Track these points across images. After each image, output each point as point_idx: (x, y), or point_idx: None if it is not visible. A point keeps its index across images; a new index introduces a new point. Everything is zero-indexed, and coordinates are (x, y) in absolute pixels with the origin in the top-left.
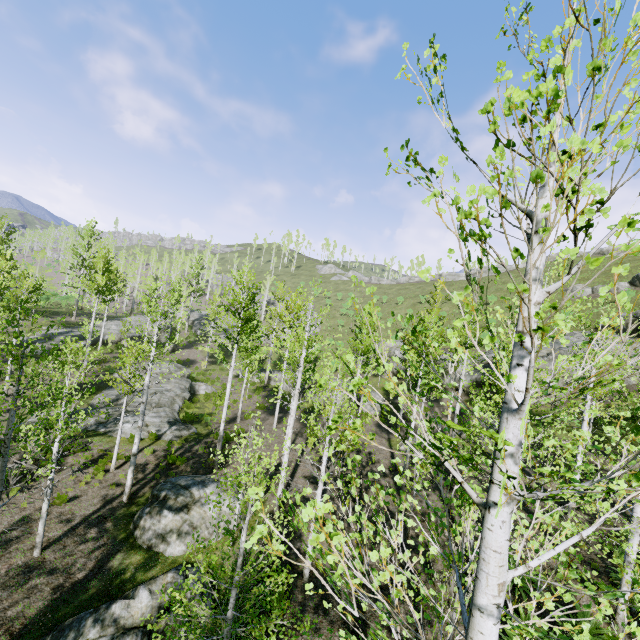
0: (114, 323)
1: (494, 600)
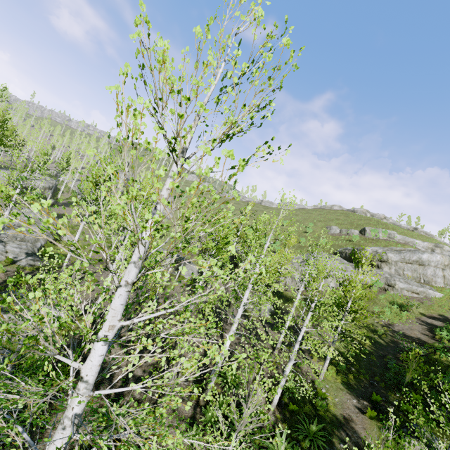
0: (5, 172)
1: (105, 333)
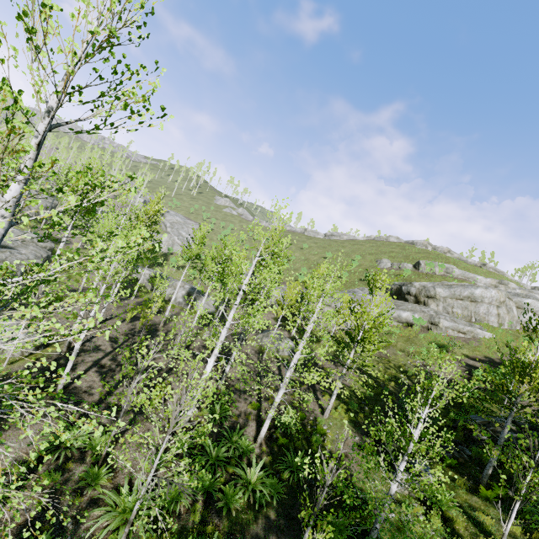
0: None
1: None
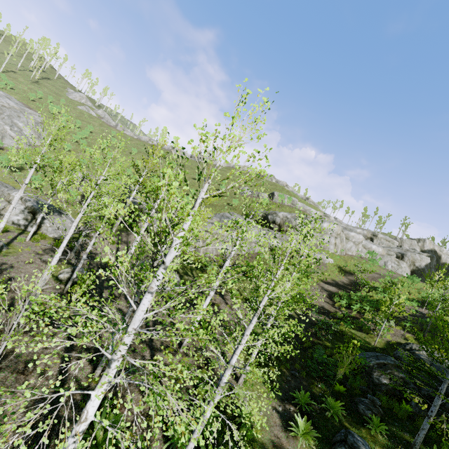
0: None
1: None
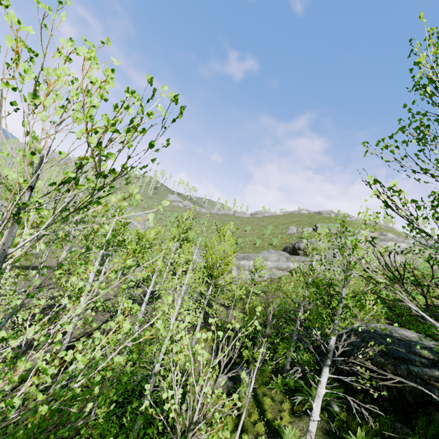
0: None
1: None
